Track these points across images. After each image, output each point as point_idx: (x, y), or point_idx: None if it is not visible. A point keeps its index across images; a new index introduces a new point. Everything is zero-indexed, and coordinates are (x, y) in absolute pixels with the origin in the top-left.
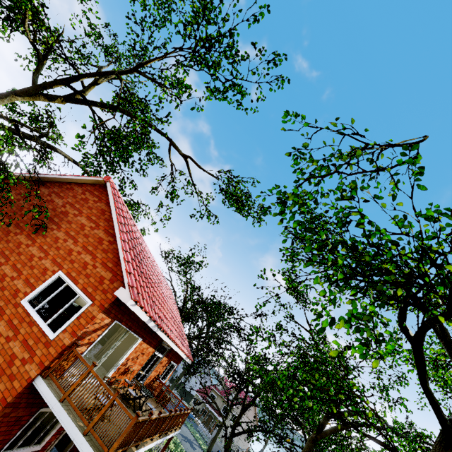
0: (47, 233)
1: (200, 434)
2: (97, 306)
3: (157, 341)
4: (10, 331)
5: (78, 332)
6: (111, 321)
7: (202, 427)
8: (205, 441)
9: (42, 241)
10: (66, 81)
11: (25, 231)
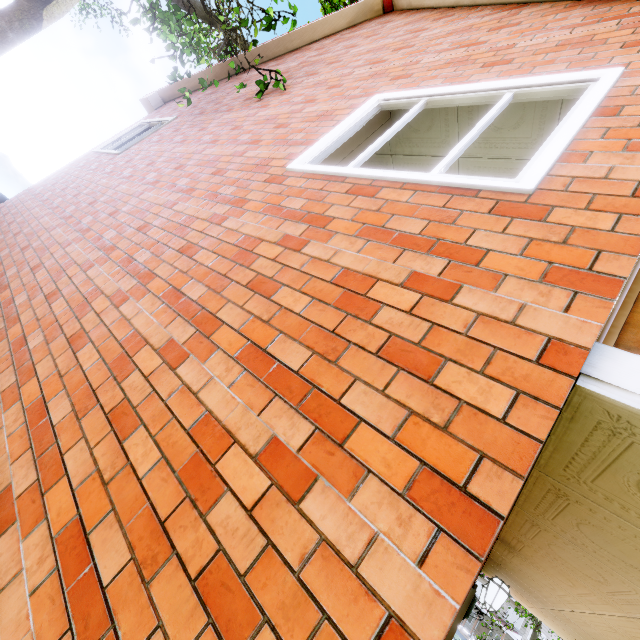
0: (288, 89)
1: None
2: None
3: None
4: (289, 224)
5: None
6: None
7: None
8: None
9: (281, 99)
10: None
11: (235, 108)
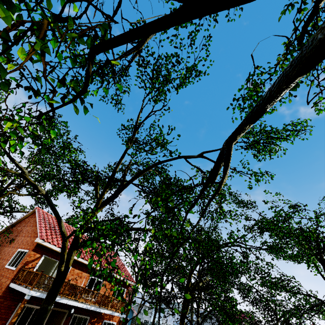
0: (15, 241)
1: None
2: (31, 250)
3: (87, 268)
4: (1, 277)
5: (23, 262)
6: (41, 256)
7: None
8: None
9: (13, 244)
10: (11, 183)
11: (7, 245)
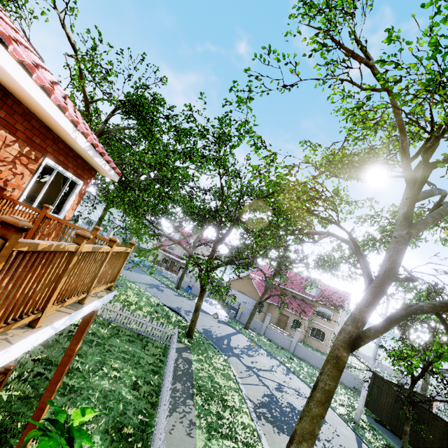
0: None
1: (166, 278)
2: None
3: None
4: None
5: None
6: None
7: (166, 272)
8: (172, 281)
9: None
10: None
11: None
